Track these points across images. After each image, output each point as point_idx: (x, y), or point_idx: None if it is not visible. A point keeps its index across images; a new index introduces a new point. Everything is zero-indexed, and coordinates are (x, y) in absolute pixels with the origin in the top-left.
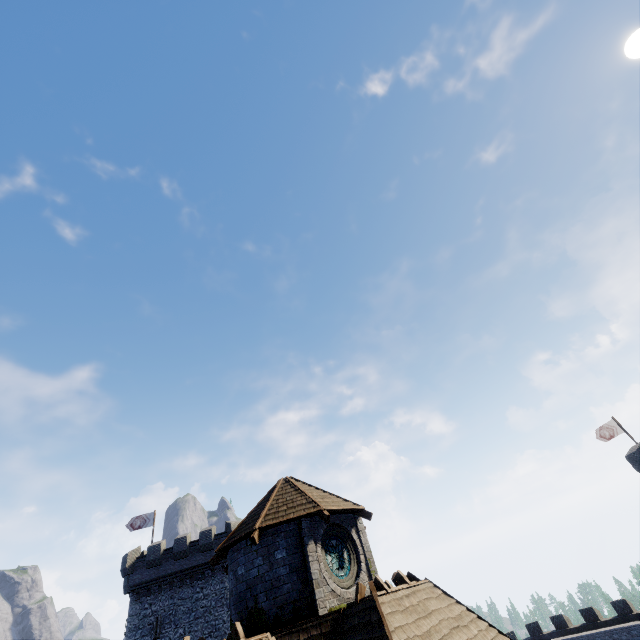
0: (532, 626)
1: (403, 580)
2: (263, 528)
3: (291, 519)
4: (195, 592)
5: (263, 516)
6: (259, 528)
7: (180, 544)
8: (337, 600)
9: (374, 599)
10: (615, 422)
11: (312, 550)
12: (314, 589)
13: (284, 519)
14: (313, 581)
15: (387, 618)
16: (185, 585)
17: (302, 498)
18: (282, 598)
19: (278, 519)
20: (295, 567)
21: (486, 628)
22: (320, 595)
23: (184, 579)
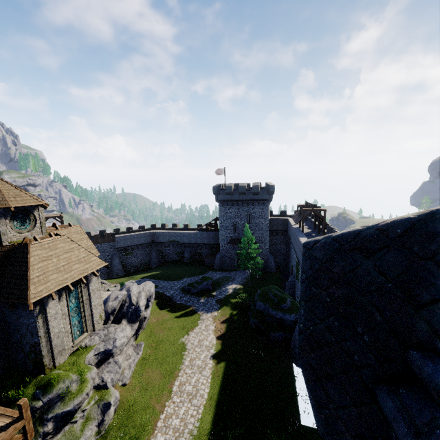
0: (153, 225)
1: (52, 236)
2: None
3: None
4: None
5: None
6: None
7: None
8: (16, 238)
9: (28, 246)
10: (224, 170)
11: (2, 222)
12: (1, 236)
13: None
14: (1, 233)
15: (32, 252)
16: None
17: (0, 196)
18: None
19: None
20: None
21: (83, 251)
22: (5, 238)
23: None
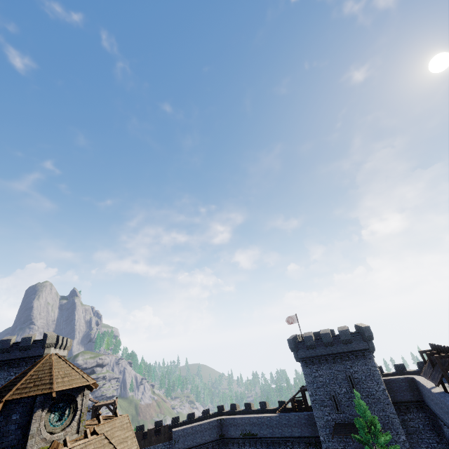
0: (220, 407)
1: (87, 435)
2: (8, 400)
3: (30, 396)
4: (9, 375)
5: (14, 389)
6: (5, 400)
7: (5, 344)
8: (45, 442)
9: None
10: (296, 316)
11: (37, 415)
12: (28, 440)
13: (25, 396)
14: (29, 435)
15: None
16: (3, 370)
17: (48, 377)
18: (6, 443)
19: (22, 394)
20: (22, 425)
21: None
22: (31, 443)
23: (3, 366)
